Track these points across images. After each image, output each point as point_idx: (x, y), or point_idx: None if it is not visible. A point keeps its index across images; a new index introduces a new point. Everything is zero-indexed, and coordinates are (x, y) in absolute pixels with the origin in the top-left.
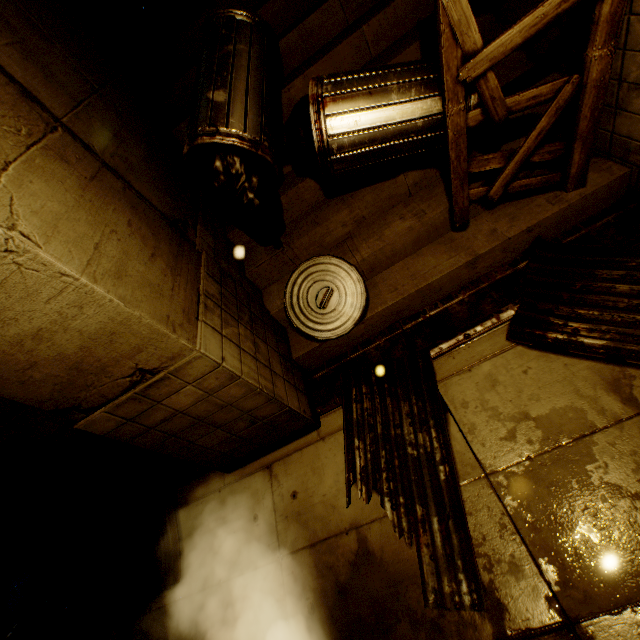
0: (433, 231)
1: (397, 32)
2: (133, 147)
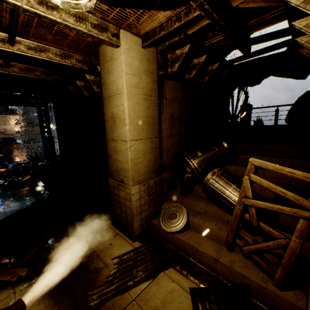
0: (219, 239)
1: (278, 180)
2: (175, 148)
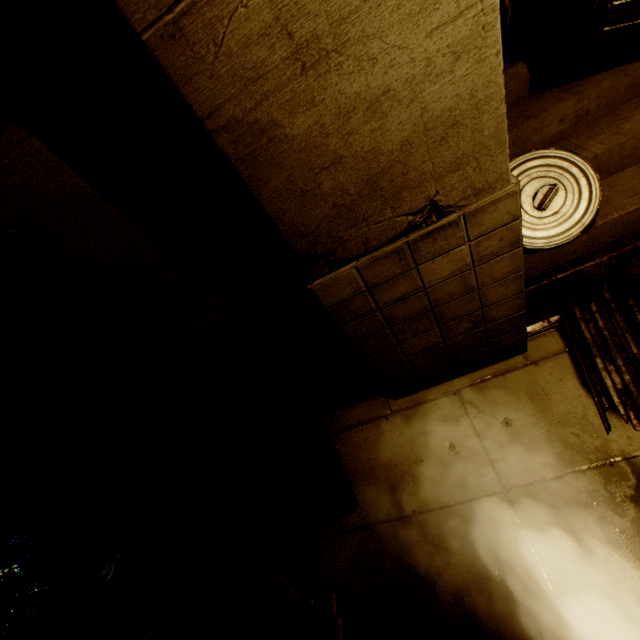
0: None
1: None
2: None
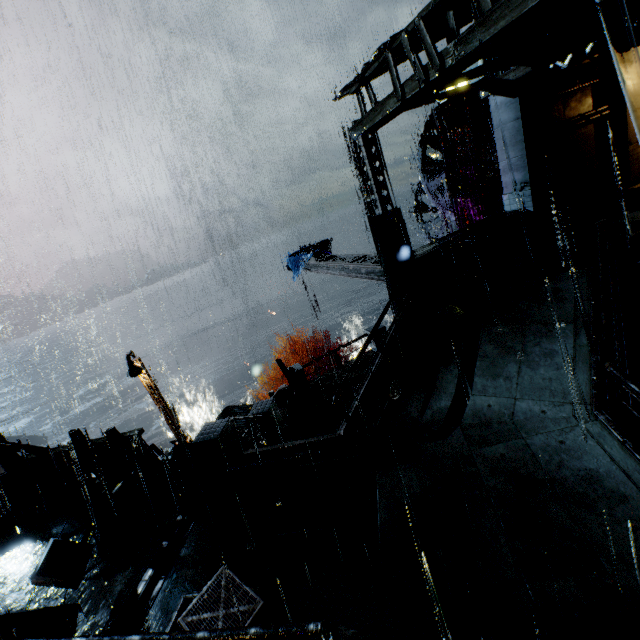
0: None
1: None
2: None
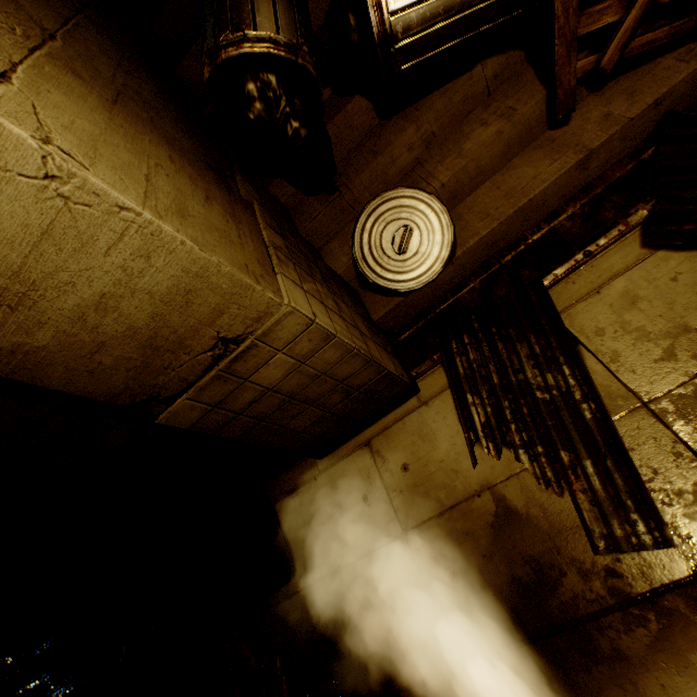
0: (526, 133)
1: None
2: (141, 81)
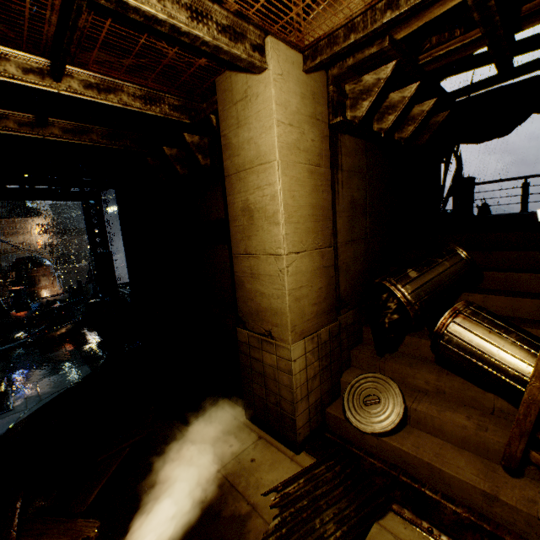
0: (483, 448)
1: None
2: (358, 264)
